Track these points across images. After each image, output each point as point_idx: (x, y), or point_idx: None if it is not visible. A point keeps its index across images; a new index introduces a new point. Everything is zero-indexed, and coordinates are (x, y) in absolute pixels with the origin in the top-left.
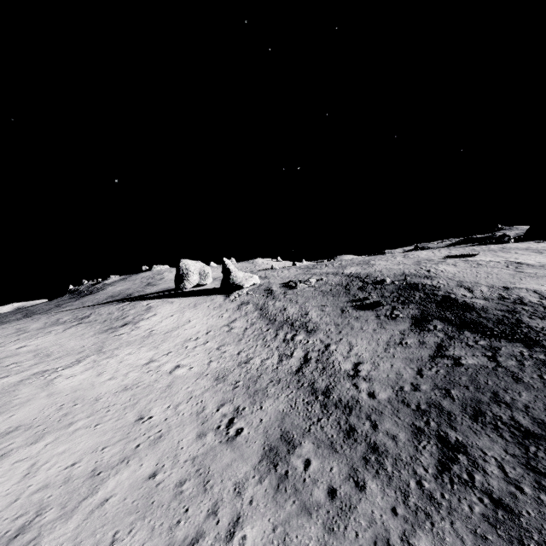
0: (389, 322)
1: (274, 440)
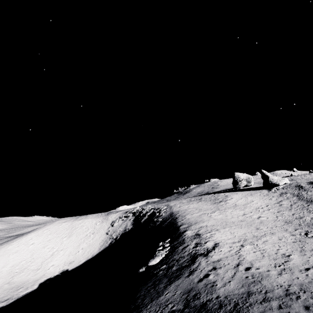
0: None
1: None
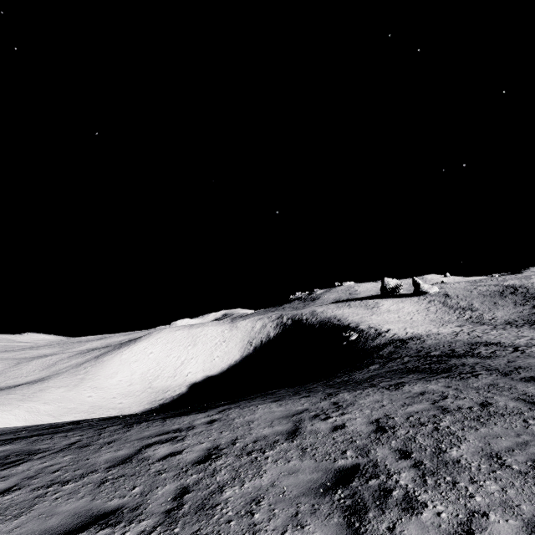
0: (520, 306)
1: (458, 325)
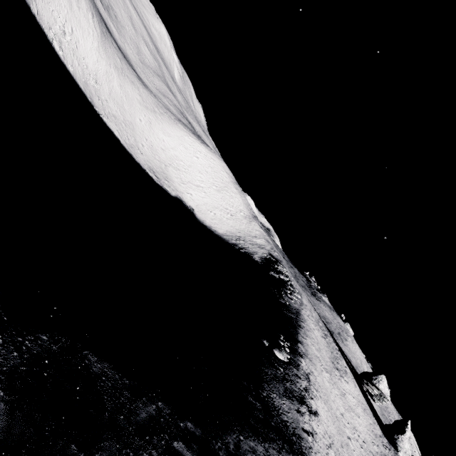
0: None
1: None
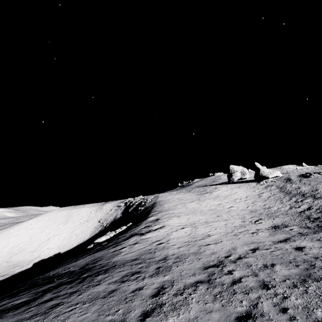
0: None
1: (277, 225)
